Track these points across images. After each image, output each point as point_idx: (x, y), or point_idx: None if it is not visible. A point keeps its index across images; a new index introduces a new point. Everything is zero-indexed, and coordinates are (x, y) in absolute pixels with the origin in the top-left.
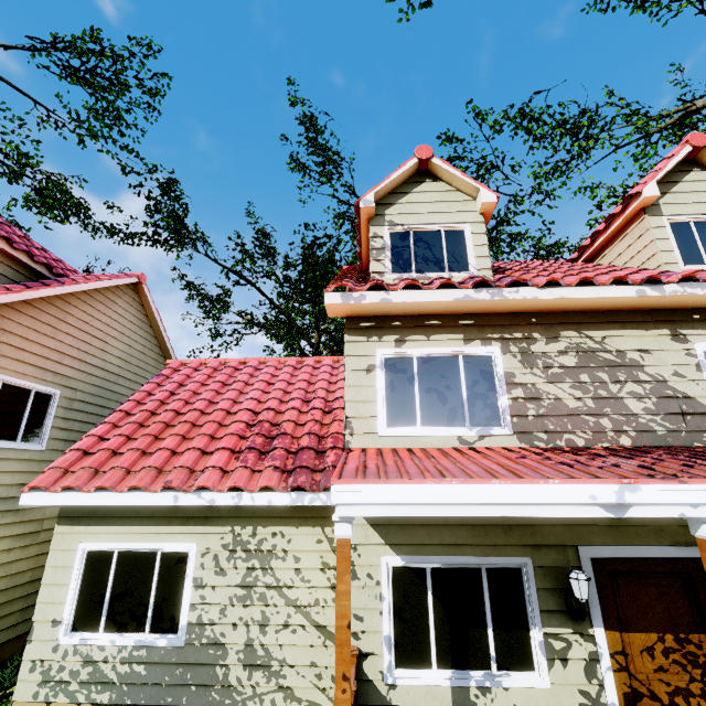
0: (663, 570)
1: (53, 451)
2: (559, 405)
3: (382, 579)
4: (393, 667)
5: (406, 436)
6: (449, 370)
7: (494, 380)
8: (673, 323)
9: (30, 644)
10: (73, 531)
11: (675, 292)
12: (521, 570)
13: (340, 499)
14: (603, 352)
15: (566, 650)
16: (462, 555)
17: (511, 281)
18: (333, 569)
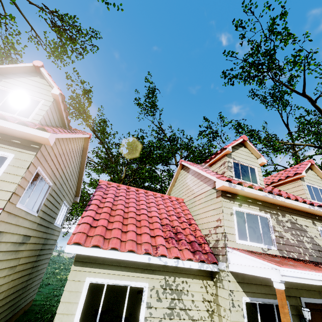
0: (321, 308)
1: (38, 217)
2: (288, 241)
3: (243, 307)
4: None
5: (245, 244)
6: (255, 220)
7: (269, 227)
8: (312, 218)
9: None
10: (83, 270)
11: (317, 209)
12: None
13: (285, 273)
14: (297, 224)
15: None
16: (268, 298)
17: (278, 193)
18: (207, 301)
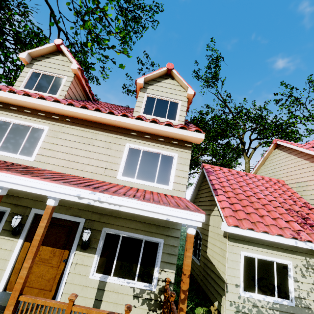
0: None
1: None
2: None
3: None
4: None
5: None
6: None
7: None
8: None
9: (227, 293)
10: (236, 245)
11: None
12: None
13: None
14: None
15: None
16: None
17: None
18: None
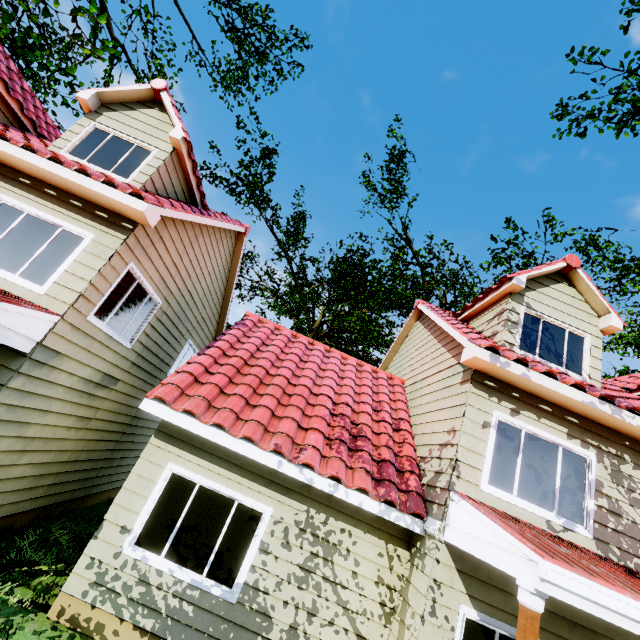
0: None
1: (133, 352)
2: (635, 529)
3: (457, 626)
4: None
5: (503, 499)
6: (549, 455)
7: (584, 481)
8: None
9: (94, 540)
10: (166, 448)
11: None
12: None
13: (551, 577)
14: None
15: None
16: None
17: (631, 407)
18: (386, 586)
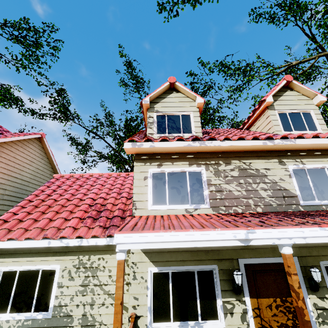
0: (275, 268)
1: None
2: (231, 194)
3: (148, 279)
4: (152, 322)
5: (161, 209)
6: (182, 178)
7: (202, 182)
8: (279, 157)
9: None
10: None
11: (279, 143)
12: (213, 271)
13: (118, 241)
14: (250, 169)
15: (232, 308)
16: (186, 265)
17: (208, 138)
18: (127, 275)
